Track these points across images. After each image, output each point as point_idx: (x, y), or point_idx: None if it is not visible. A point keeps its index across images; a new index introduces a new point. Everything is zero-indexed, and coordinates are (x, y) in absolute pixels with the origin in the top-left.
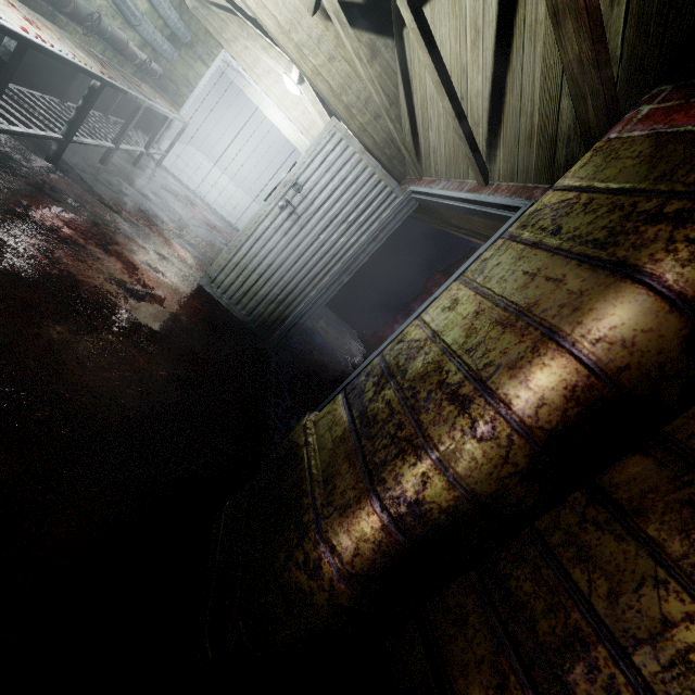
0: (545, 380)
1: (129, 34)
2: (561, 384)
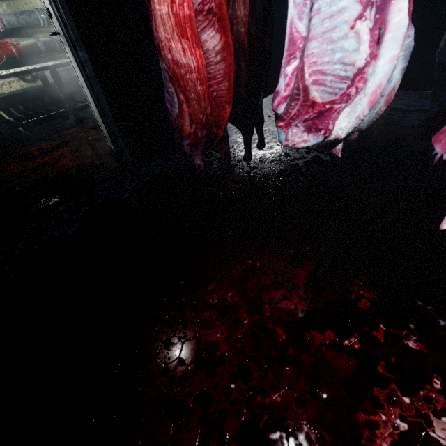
0: None
1: None
2: None
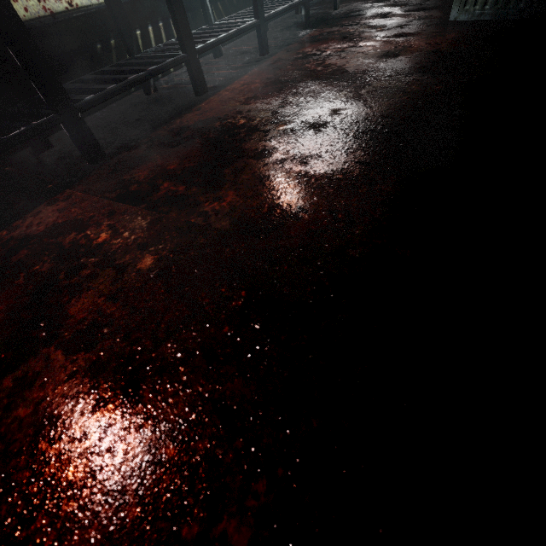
0: None
1: None
2: None
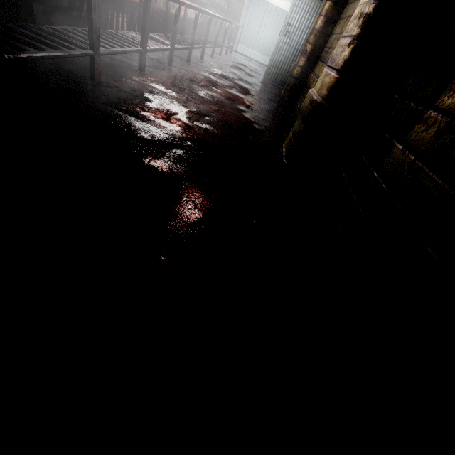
0: (318, 21)
1: (222, 1)
2: (320, 20)
